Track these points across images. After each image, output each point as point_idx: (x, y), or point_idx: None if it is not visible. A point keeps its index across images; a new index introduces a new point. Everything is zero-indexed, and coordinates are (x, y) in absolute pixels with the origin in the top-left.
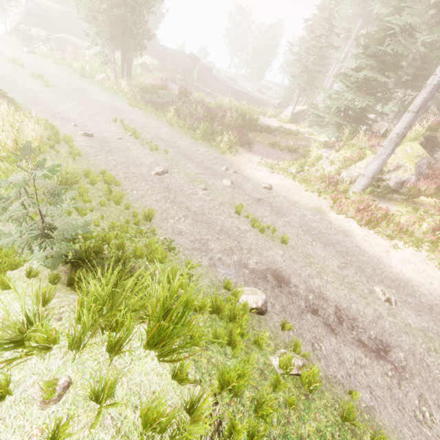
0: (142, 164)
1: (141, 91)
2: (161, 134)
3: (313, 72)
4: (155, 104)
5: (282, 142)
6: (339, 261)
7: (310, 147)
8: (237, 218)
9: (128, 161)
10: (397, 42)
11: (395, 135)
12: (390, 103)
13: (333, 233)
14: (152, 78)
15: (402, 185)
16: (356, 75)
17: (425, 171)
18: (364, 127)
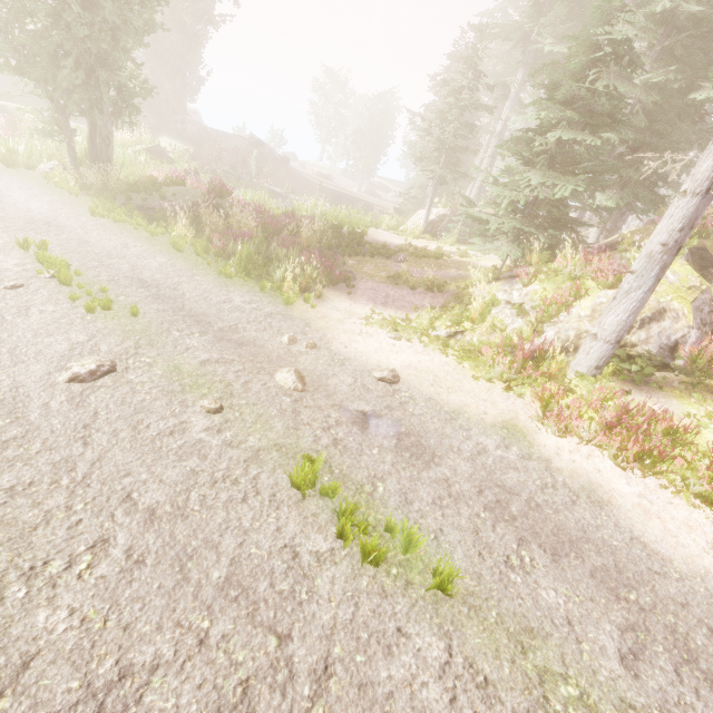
0: (41, 353)
1: (128, 189)
2: (147, 270)
3: (455, 151)
4: (156, 212)
5: (412, 273)
6: (613, 623)
7: (468, 280)
8: (297, 504)
9: (1, 347)
10: (611, 75)
11: (659, 246)
12: (599, 194)
13: (563, 501)
14: (166, 170)
15: (675, 351)
16: (542, 139)
17: (710, 317)
18: (571, 236)
